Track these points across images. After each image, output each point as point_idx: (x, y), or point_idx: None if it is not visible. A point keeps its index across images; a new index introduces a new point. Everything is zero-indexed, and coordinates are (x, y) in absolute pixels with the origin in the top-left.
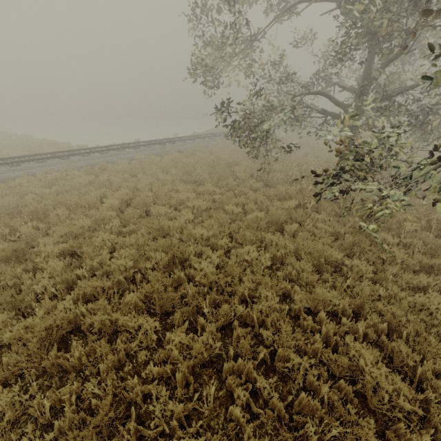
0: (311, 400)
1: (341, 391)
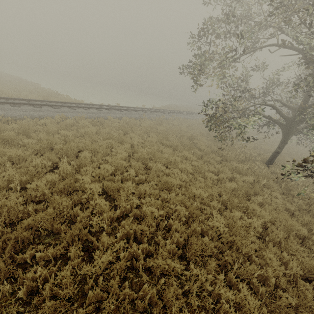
0: None
1: None
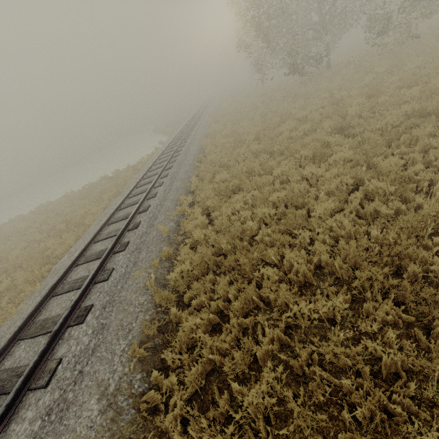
0: None
1: None
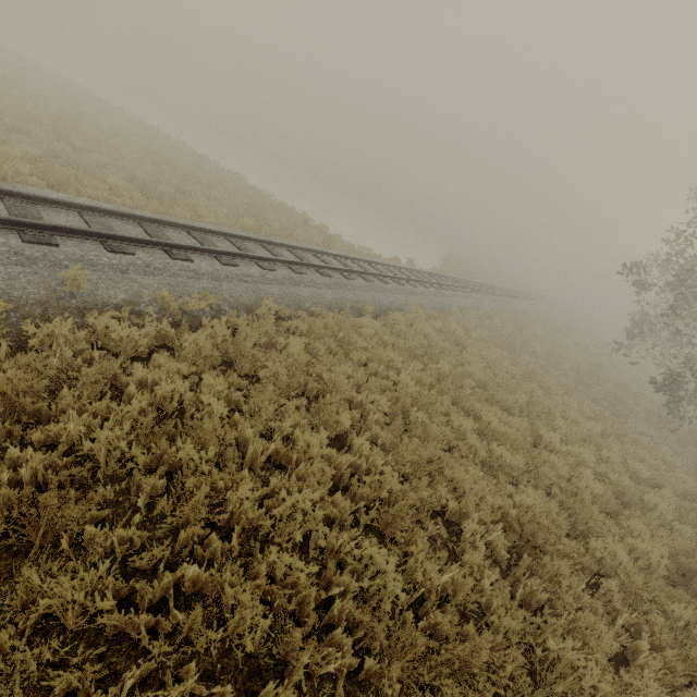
0: None
1: None
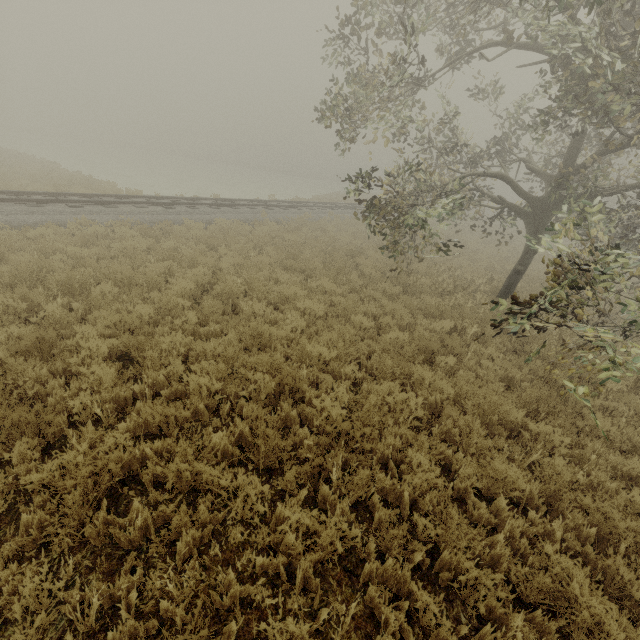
0: (500, 639)
1: (534, 627)
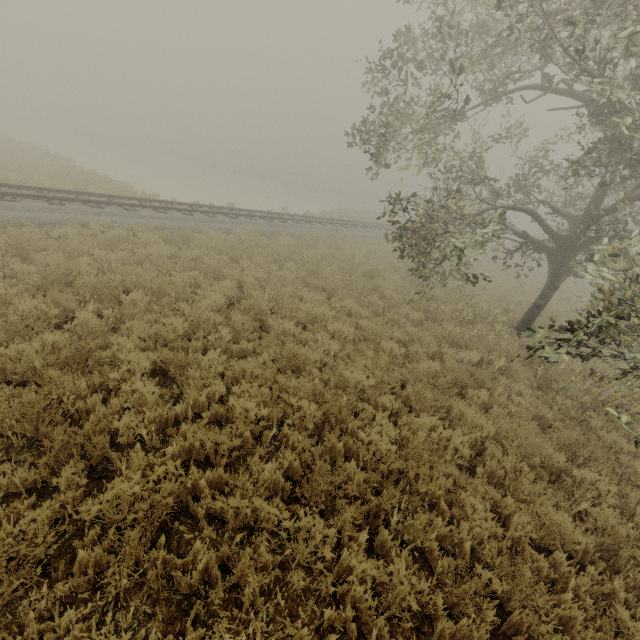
0: None
1: None
